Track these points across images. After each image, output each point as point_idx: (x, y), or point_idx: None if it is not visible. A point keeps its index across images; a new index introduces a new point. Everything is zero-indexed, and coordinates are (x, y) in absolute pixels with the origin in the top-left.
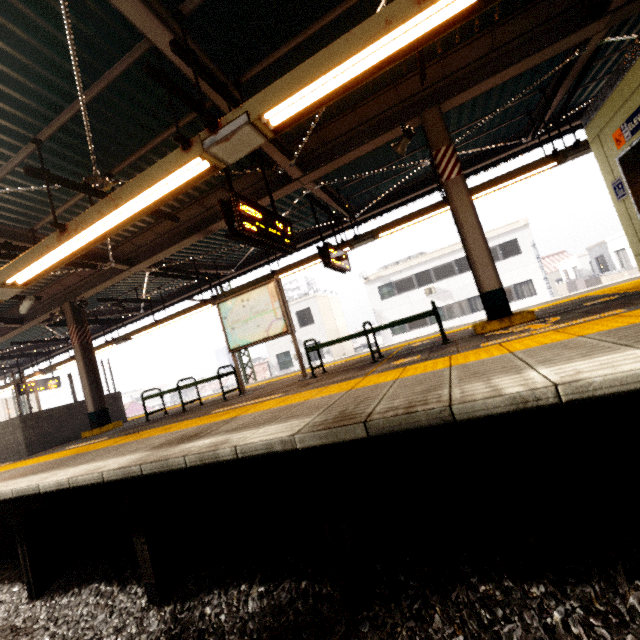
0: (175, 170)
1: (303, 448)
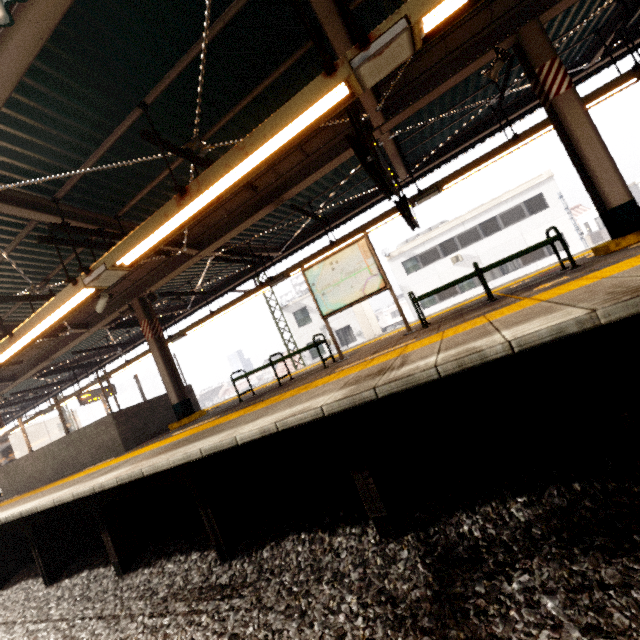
0: (317, 100)
1: (610, 322)
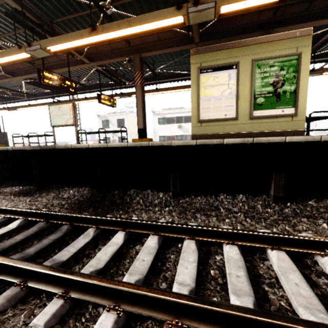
0: (15, 54)
1: (27, 150)
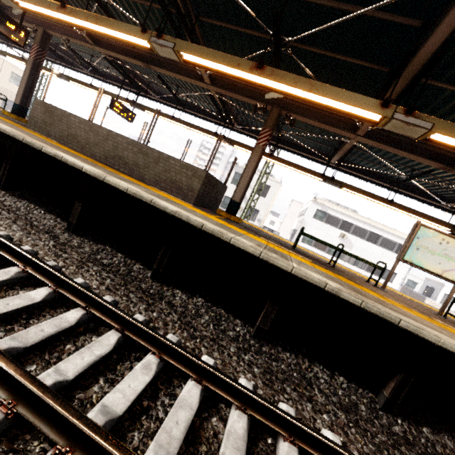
0: None
1: None
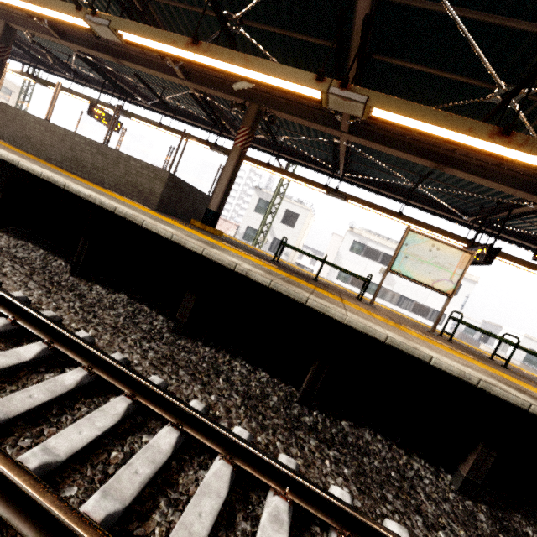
0: None
1: None
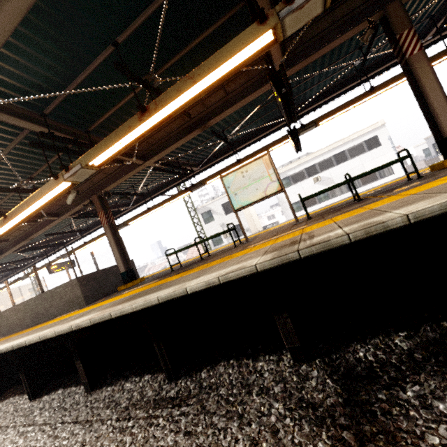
0: (251, 42)
1: None
